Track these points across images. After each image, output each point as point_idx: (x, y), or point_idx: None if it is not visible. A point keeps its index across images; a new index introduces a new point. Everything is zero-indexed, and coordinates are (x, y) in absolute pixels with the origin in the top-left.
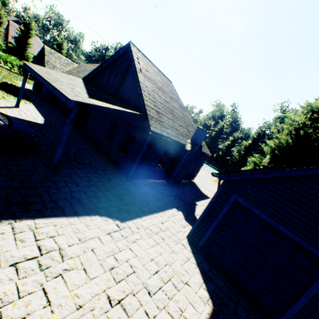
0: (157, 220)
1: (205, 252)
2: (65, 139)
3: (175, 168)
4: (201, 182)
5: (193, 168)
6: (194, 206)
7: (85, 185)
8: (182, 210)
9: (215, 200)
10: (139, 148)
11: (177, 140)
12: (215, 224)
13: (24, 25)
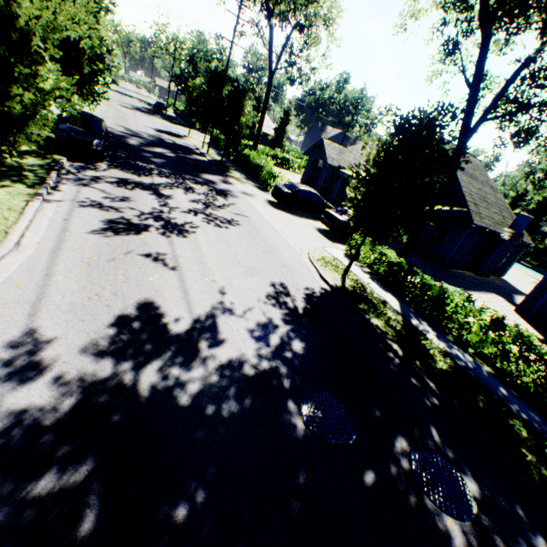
0: (484, 296)
1: (533, 320)
2: None
3: (485, 260)
4: (514, 281)
5: (504, 262)
6: (512, 297)
7: (423, 268)
8: (501, 297)
9: (545, 280)
10: (456, 239)
11: (493, 230)
12: (544, 298)
13: (256, 100)
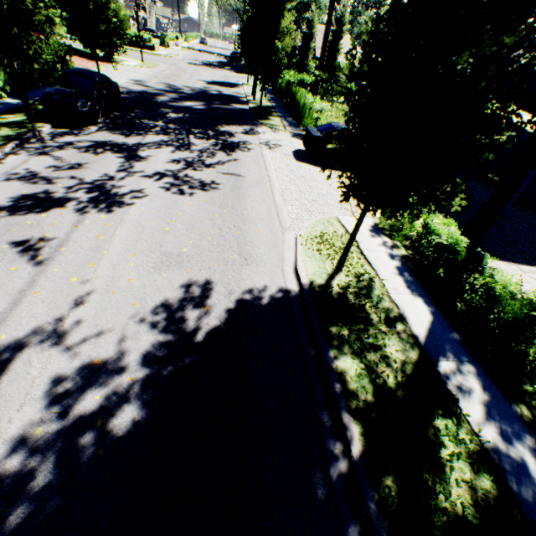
0: None
1: None
2: (521, 188)
3: None
4: None
5: None
6: None
7: None
8: None
9: None
10: None
11: None
12: None
13: (336, 23)
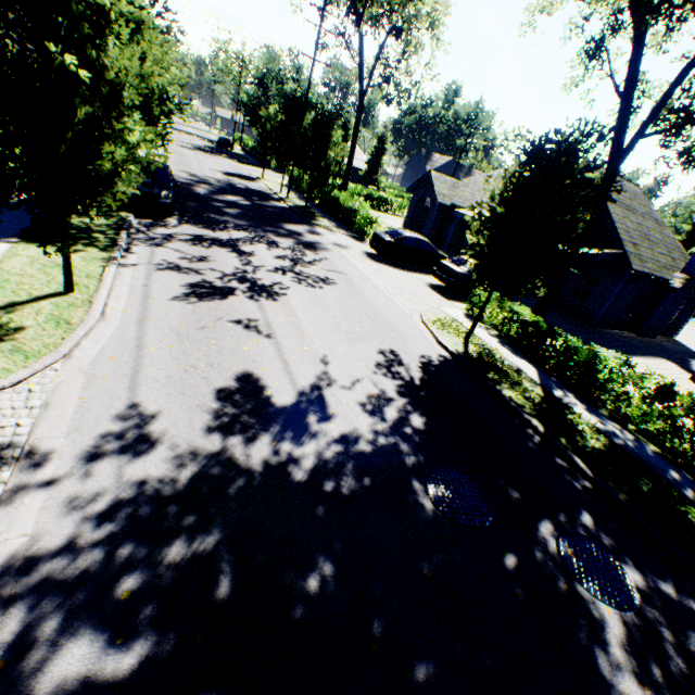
0: (648, 362)
1: None
2: None
3: (650, 315)
4: (690, 342)
5: (676, 317)
6: (688, 363)
7: (567, 328)
8: (672, 362)
9: None
10: (609, 290)
11: (659, 276)
12: None
13: (342, 127)
